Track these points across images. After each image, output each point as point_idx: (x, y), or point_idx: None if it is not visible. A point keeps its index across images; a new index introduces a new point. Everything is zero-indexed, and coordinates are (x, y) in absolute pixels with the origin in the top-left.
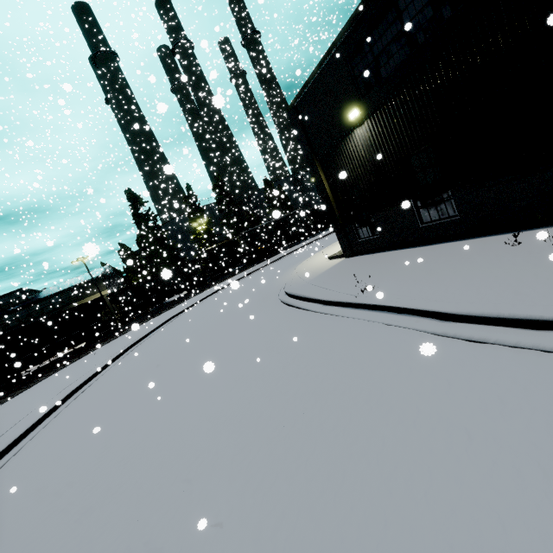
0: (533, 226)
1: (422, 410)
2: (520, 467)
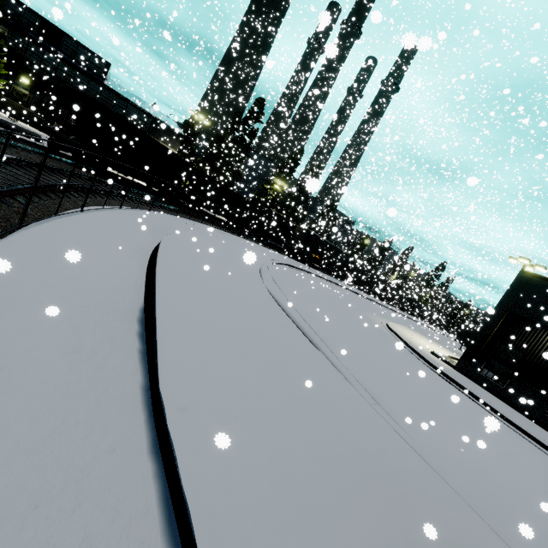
0: None
1: None
2: None
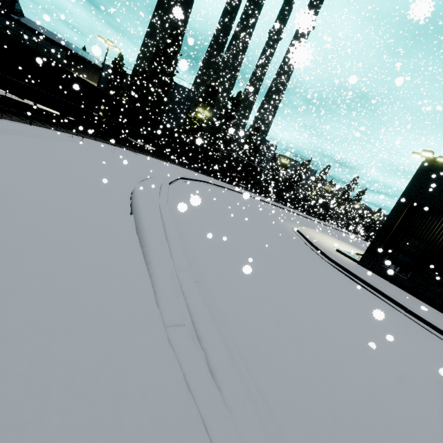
0: None
1: None
2: None
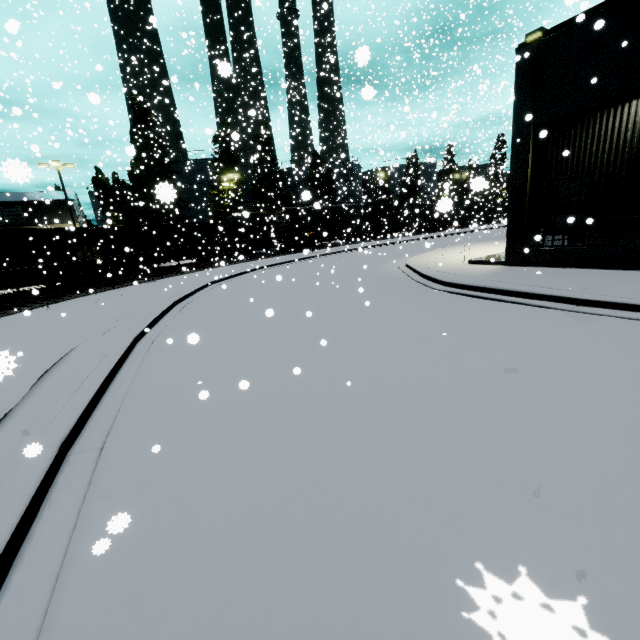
0: None
1: None
2: None
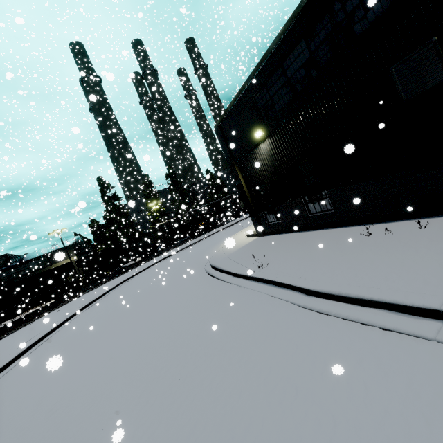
0: (383, 220)
1: (273, 370)
2: (321, 419)
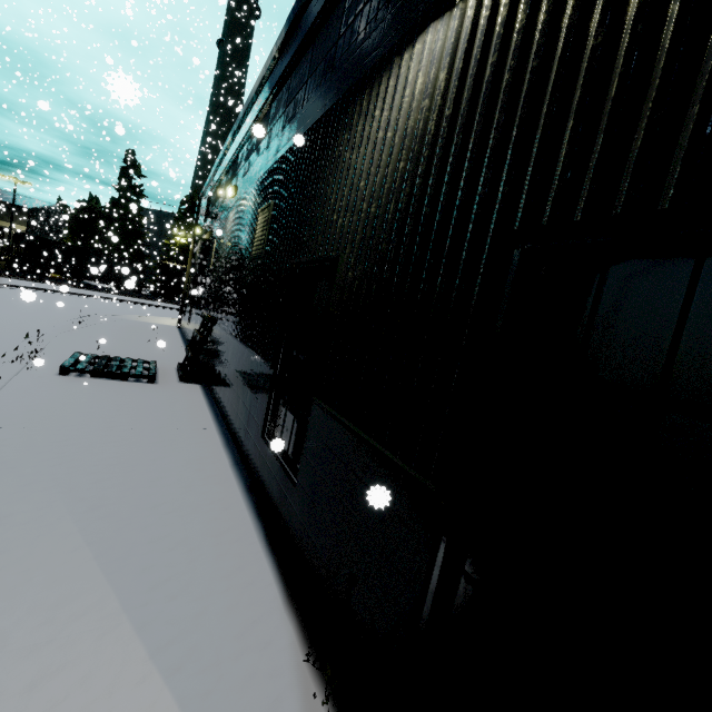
0: None
1: None
2: None
